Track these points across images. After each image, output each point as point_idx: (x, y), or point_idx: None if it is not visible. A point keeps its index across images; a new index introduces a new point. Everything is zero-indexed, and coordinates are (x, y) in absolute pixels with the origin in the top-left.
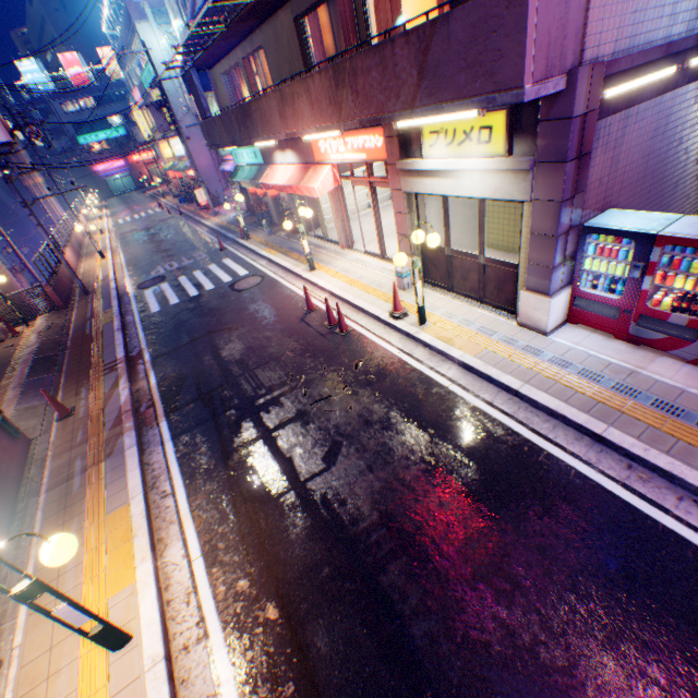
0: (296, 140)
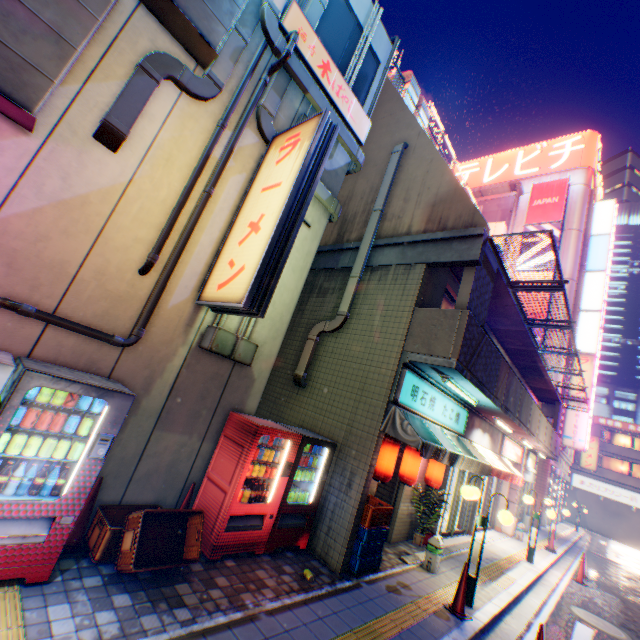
0: (494, 429)
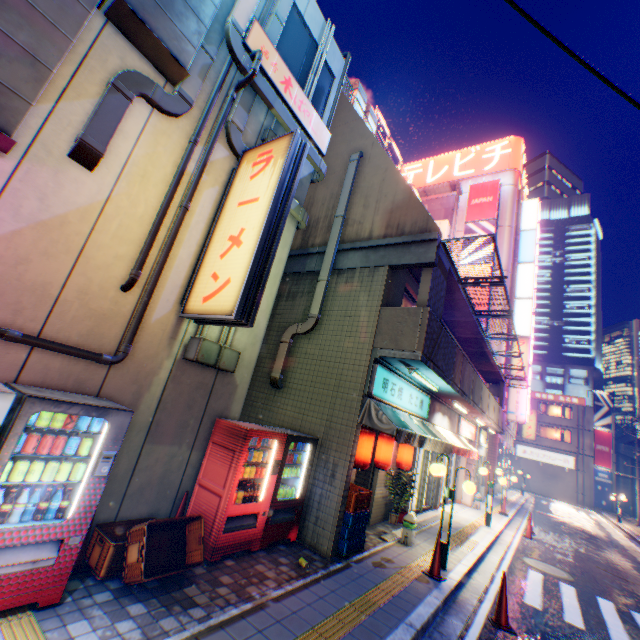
0: (452, 411)
